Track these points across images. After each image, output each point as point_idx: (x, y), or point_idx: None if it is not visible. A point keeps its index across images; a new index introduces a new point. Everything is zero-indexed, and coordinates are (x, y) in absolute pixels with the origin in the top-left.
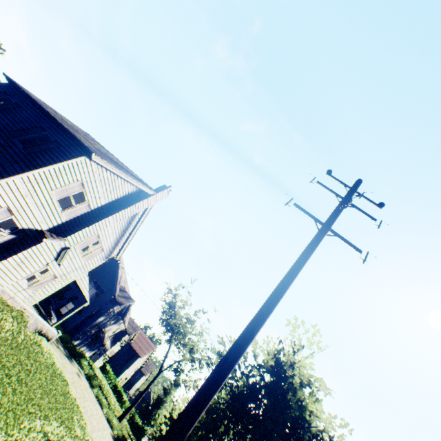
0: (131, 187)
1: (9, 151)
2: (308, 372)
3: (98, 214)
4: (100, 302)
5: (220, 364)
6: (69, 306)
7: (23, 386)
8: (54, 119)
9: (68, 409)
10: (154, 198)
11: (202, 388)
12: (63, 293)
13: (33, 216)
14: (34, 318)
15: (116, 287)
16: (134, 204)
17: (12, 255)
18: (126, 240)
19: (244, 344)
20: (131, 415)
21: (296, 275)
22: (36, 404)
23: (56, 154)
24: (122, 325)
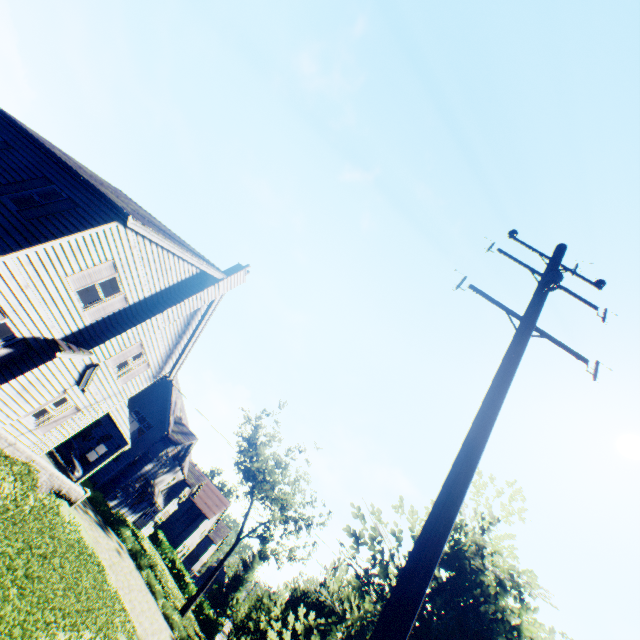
0: (190, 269)
1: None
2: (506, 562)
3: (139, 312)
4: (147, 442)
5: (400, 586)
6: (100, 448)
7: (36, 583)
8: (64, 165)
9: (106, 608)
10: (224, 284)
11: (377, 639)
12: (90, 431)
13: (39, 318)
14: (48, 473)
15: (169, 419)
16: (195, 295)
17: (8, 380)
18: (183, 350)
19: (438, 544)
20: (199, 604)
21: (499, 407)
22: (56, 607)
23: (70, 220)
24: (179, 474)
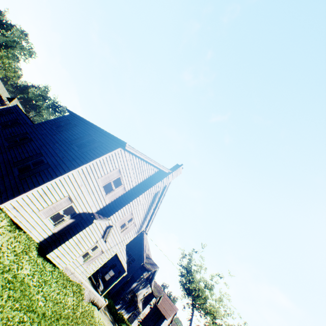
0: (153, 169)
1: (70, 153)
2: None
3: (130, 195)
4: (133, 269)
5: None
6: (110, 272)
7: None
8: (97, 127)
9: None
10: (171, 175)
11: None
12: (106, 262)
13: (86, 202)
14: (88, 290)
15: (143, 255)
16: (157, 183)
17: (72, 236)
18: (151, 215)
19: None
20: None
21: None
22: None
23: (100, 150)
24: (149, 288)
